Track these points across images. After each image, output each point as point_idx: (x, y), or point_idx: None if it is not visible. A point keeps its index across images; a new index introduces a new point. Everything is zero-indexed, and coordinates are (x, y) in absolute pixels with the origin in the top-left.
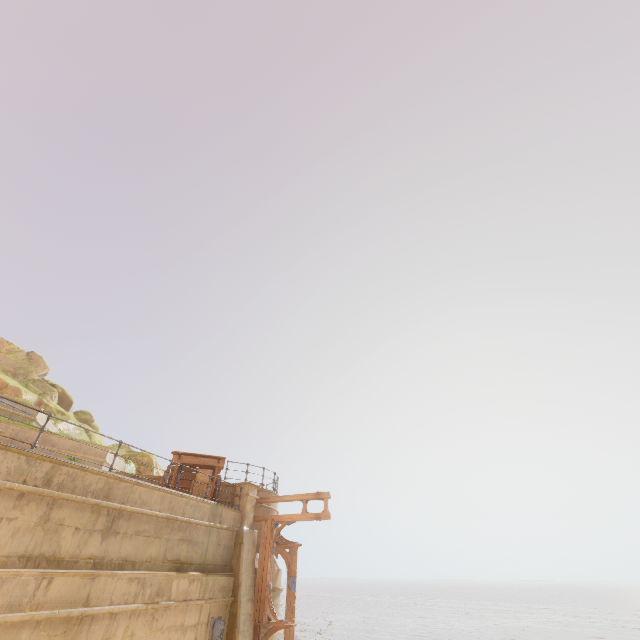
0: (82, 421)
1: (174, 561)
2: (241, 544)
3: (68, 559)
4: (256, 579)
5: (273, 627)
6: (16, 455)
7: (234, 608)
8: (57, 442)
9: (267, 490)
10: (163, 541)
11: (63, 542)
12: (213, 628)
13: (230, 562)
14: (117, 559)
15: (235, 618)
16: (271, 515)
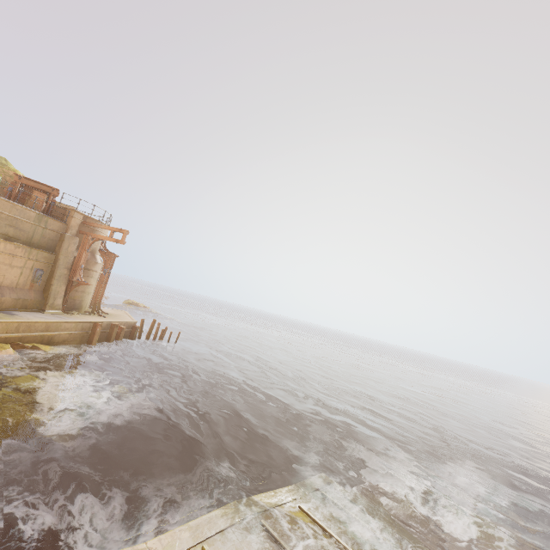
0: None
1: (3, 234)
2: (63, 241)
3: None
4: (75, 261)
5: (80, 283)
6: None
7: (54, 269)
8: None
9: (95, 219)
10: None
11: None
12: (36, 272)
13: (54, 248)
14: None
15: (53, 273)
16: (90, 233)
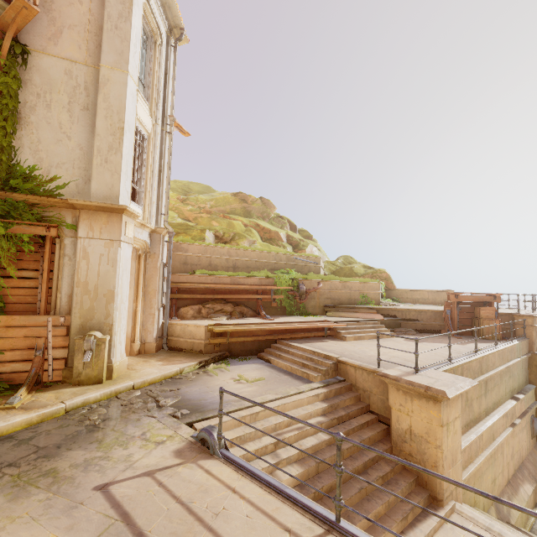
0: (305, 238)
1: (508, 392)
2: (536, 366)
3: (477, 416)
4: None
5: None
6: (449, 371)
7: None
8: (351, 286)
9: None
10: (503, 383)
11: (474, 409)
12: (532, 423)
13: (527, 377)
14: (491, 405)
15: None
16: None
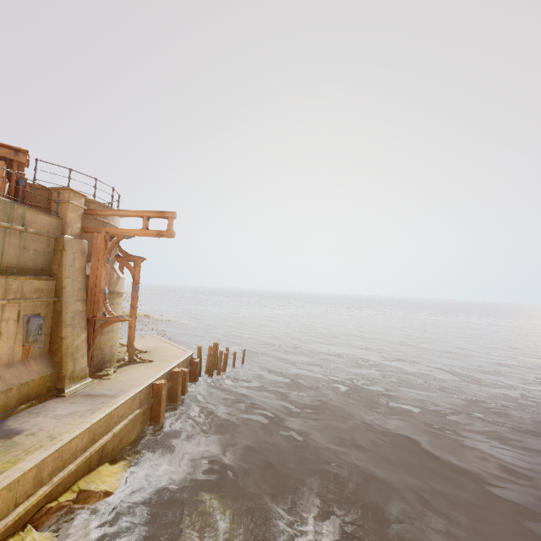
0: None
1: None
2: (62, 251)
3: None
4: (89, 284)
5: (109, 321)
6: None
7: (58, 307)
8: None
9: (101, 204)
10: None
11: None
12: (28, 323)
13: (49, 267)
14: None
15: (60, 315)
16: (105, 228)
